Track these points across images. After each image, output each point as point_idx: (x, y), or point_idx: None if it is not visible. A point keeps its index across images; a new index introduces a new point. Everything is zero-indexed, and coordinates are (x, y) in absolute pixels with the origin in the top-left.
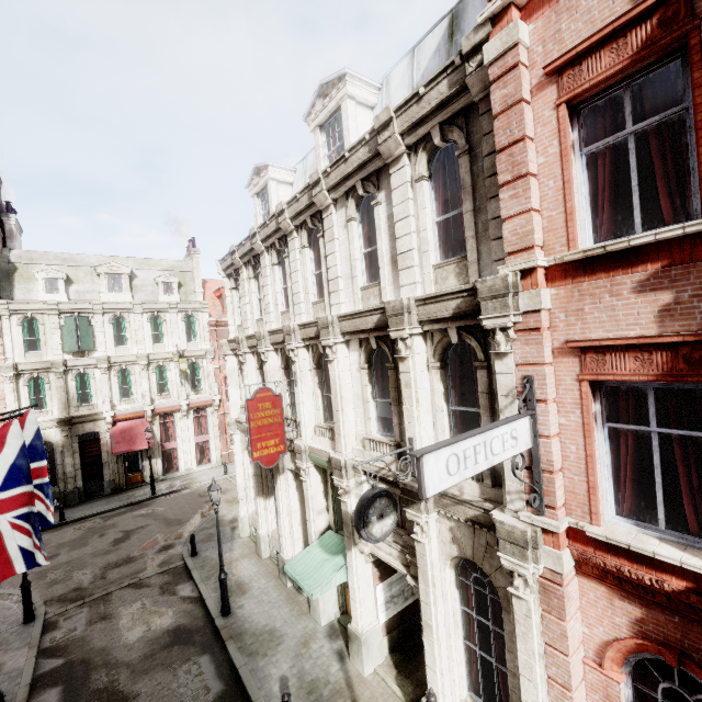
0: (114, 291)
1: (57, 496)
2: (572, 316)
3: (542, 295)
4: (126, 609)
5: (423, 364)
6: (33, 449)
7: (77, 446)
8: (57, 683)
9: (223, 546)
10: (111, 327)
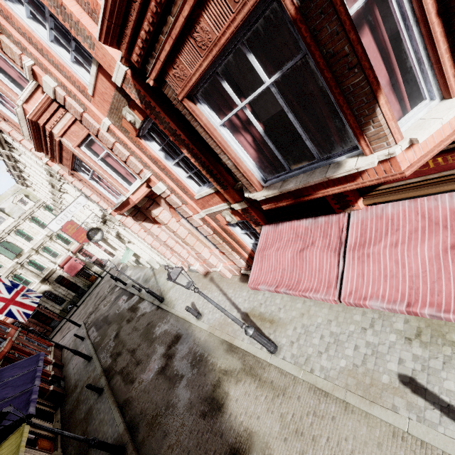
0: (2, 222)
1: (70, 303)
2: (64, 168)
3: (54, 168)
4: (103, 305)
5: (74, 190)
6: (14, 285)
7: (58, 285)
8: (92, 327)
9: (124, 272)
10: (19, 237)
